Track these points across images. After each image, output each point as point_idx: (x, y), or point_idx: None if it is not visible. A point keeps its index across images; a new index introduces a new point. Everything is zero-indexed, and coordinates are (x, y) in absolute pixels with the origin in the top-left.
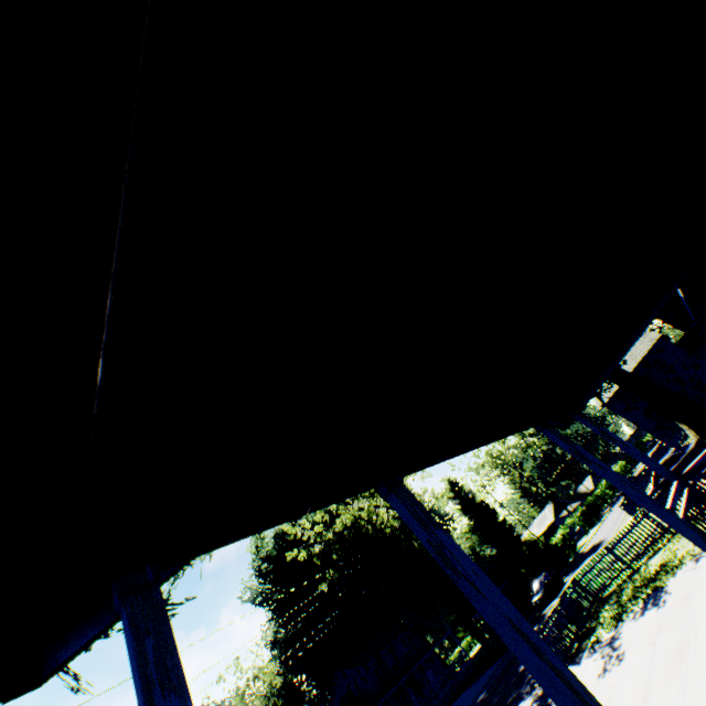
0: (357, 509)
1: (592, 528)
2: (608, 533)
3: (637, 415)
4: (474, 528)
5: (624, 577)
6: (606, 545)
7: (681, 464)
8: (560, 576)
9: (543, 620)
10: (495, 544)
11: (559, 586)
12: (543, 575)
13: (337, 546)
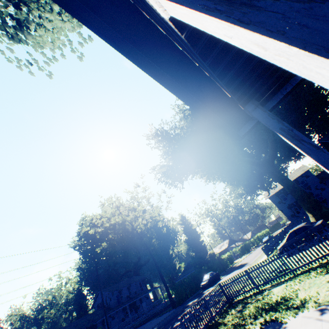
0: (125, 215)
1: (244, 256)
2: (250, 260)
3: (283, 206)
4: (187, 241)
5: (252, 293)
6: (246, 269)
7: (308, 232)
8: (219, 275)
9: (201, 297)
10: (195, 251)
11: (217, 280)
12: (210, 272)
13: (112, 231)
